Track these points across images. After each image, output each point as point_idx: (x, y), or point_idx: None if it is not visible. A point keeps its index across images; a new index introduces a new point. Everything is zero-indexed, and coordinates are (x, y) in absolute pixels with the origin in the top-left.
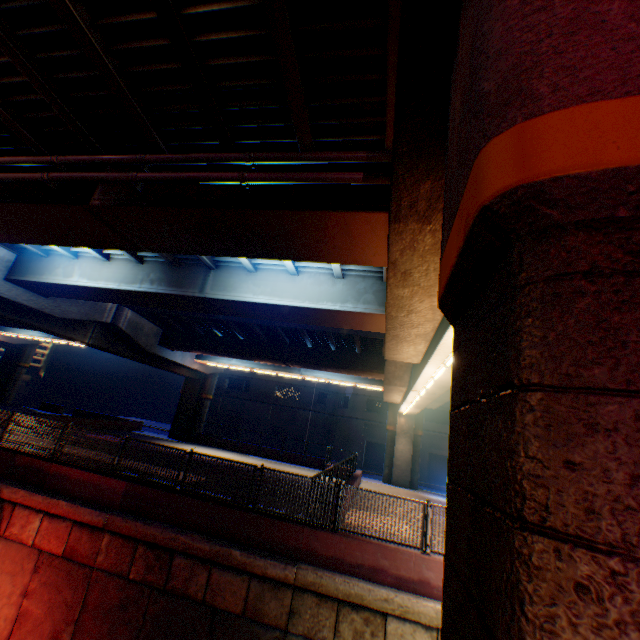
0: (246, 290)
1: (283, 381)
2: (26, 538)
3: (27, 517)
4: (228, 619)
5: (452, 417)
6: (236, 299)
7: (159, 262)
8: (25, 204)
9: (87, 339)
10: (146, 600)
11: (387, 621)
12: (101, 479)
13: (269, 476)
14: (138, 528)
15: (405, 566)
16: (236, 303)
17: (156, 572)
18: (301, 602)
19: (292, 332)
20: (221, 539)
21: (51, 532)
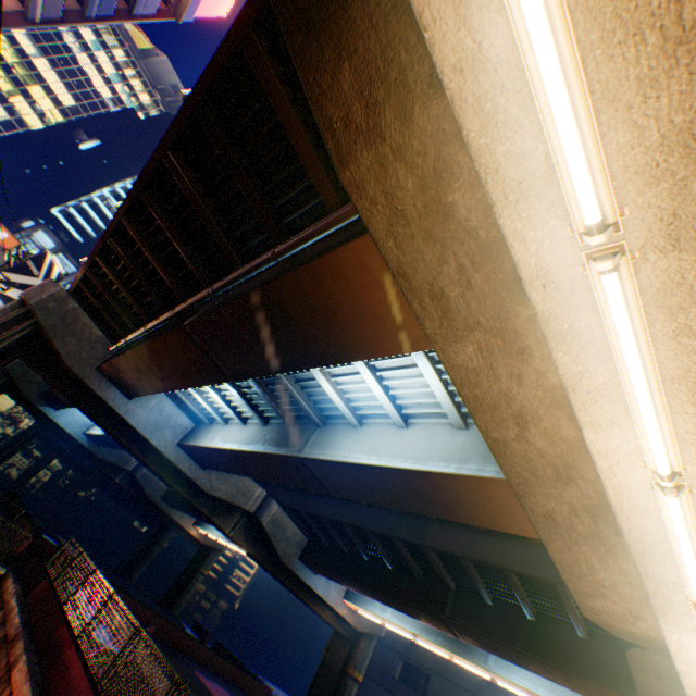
0: (343, 447)
1: (481, 693)
2: None
3: None
4: None
5: None
6: (329, 457)
7: (279, 423)
8: (159, 337)
9: (228, 528)
10: None
11: None
12: (85, 688)
13: None
14: None
15: None
16: (331, 465)
17: None
18: None
19: (453, 563)
20: None
21: None
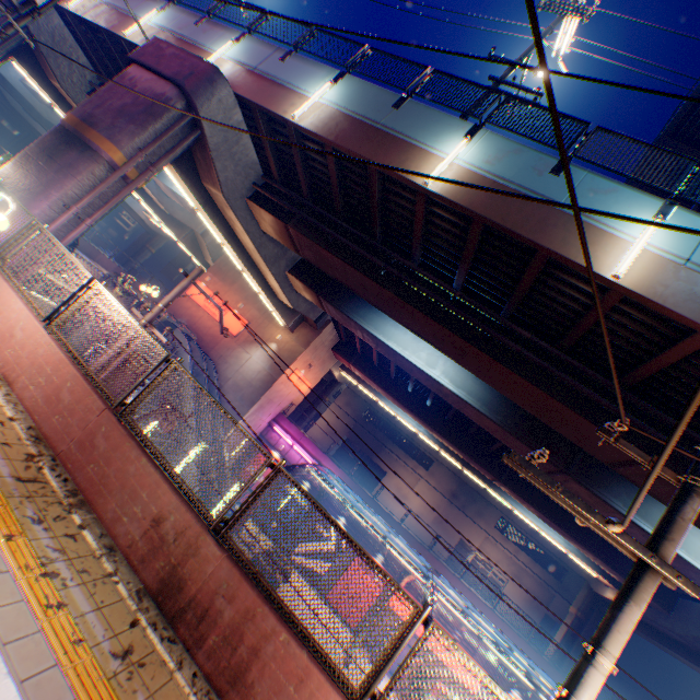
0: None
1: None
2: None
3: None
4: None
5: None
6: None
7: None
8: None
9: None
10: None
11: None
12: None
13: None
14: None
15: None
16: None
17: None
18: None
19: None
20: None
21: None
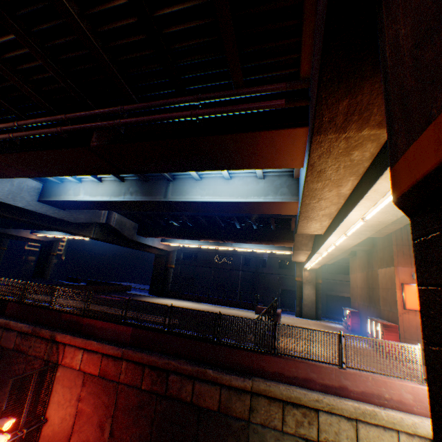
0: (195, 193)
1: (219, 252)
2: (75, 365)
3: (73, 352)
4: (209, 414)
5: (426, 292)
6: (189, 200)
7: (134, 180)
8: (48, 150)
9: (92, 235)
10: (154, 402)
11: (319, 414)
12: (115, 326)
13: (226, 320)
14: (143, 357)
15: (328, 377)
16: (189, 203)
17: (158, 384)
18: (257, 402)
19: (225, 219)
20: (198, 362)
21: (89, 361)
